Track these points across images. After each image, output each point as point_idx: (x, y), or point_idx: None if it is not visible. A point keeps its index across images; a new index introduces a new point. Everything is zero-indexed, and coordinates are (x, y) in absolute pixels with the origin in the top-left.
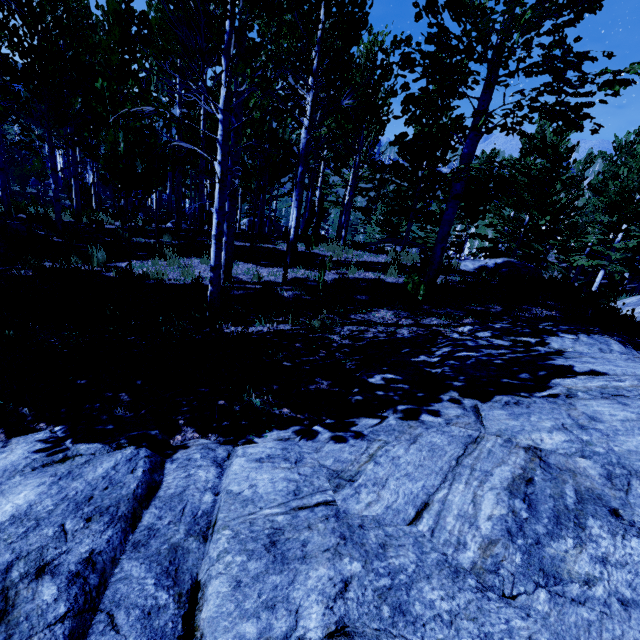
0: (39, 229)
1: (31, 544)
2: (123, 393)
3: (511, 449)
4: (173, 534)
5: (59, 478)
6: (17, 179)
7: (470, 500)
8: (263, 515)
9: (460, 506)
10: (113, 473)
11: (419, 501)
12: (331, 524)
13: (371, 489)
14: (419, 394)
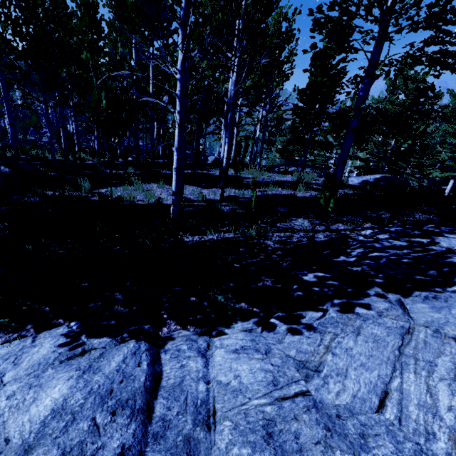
0: (40, 166)
1: (72, 439)
2: (117, 293)
3: (442, 339)
4: (183, 425)
5: (83, 372)
6: (20, 130)
7: (425, 390)
8: (253, 406)
9: (418, 396)
10: (124, 366)
11: (379, 390)
12: (313, 415)
13: (336, 379)
14: (348, 289)
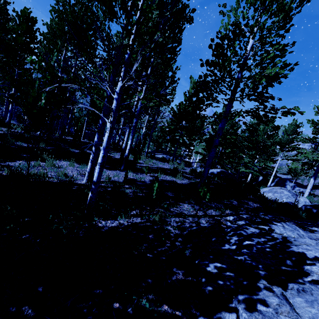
0: None
1: None
2: (26, 306)
3: None
4: None
5: None
6: None
7: None
8: None
9: None
10: None
11: None
12: None
13: None
14: (244, 282)
